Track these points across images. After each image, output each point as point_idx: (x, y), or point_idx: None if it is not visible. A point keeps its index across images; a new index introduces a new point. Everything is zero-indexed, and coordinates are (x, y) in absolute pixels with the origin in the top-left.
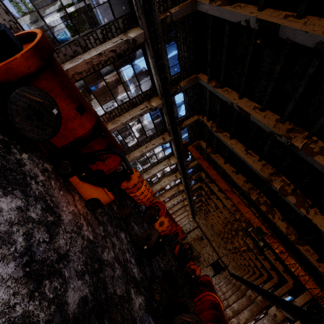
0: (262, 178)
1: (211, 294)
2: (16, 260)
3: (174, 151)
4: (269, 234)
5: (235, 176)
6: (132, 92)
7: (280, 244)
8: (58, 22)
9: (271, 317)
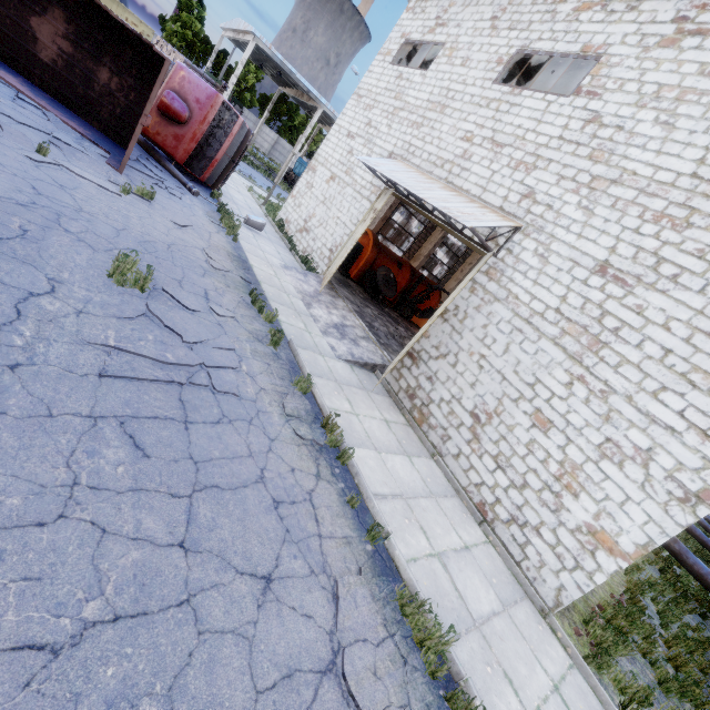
0: None
1: None
2: None
3: None
4: None
5: None
6: None
7: None
8: (269, 136)
9: None
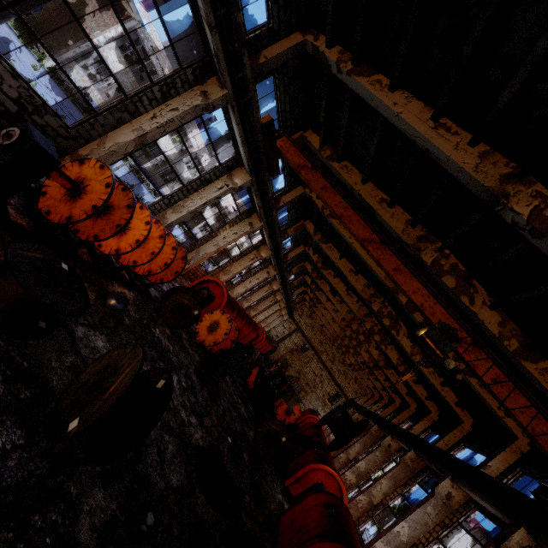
0: (478, 194)
1: (323, 468)
2: None
3: (240, 146)
4: (467, 340)
5: (387, 211)
6: (144, 21)
7: (494, 363)
8: None
9: (440, 501)
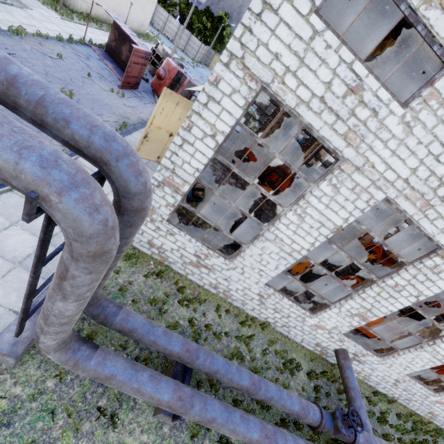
0: None
1: None
2: (232, 189)
3: None
4: None
5: None
6: None
7: None
8: None
9: None
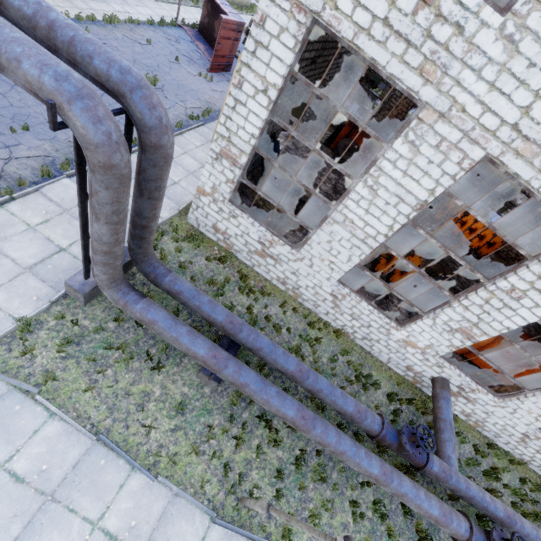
0: None
1: None
2: (331, 185)
3: None
4: None
5: None
6: None
7: None
8: None
9: None
